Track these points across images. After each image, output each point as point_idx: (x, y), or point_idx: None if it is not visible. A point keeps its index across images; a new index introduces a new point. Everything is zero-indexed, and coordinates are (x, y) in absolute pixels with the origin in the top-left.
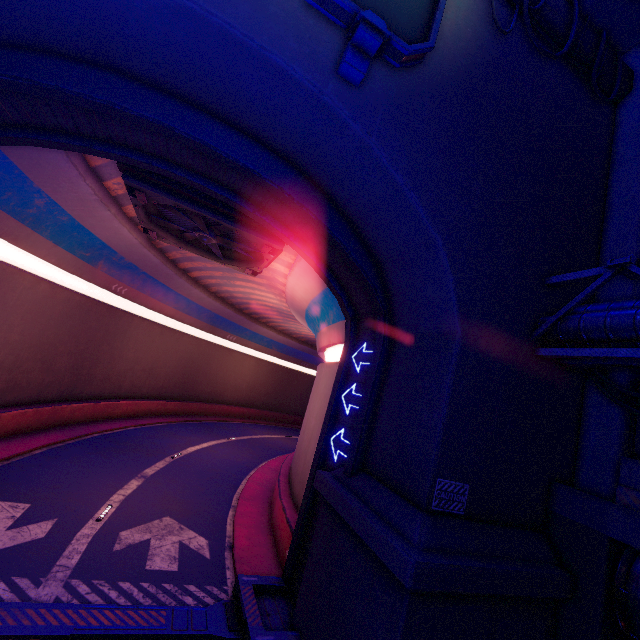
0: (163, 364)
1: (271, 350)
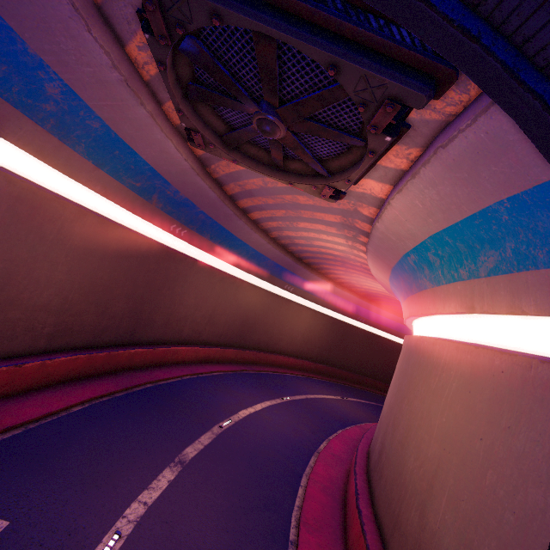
0: (222, 311)
1: (327, 303)
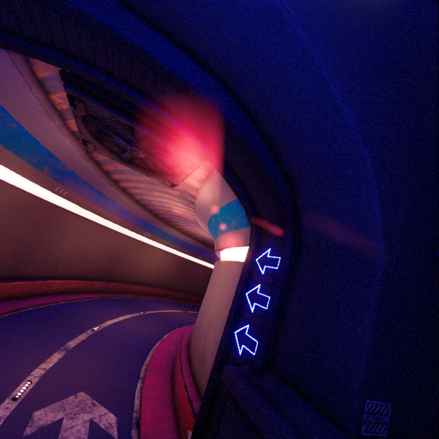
0: (93, 252)
1: (176, 246)
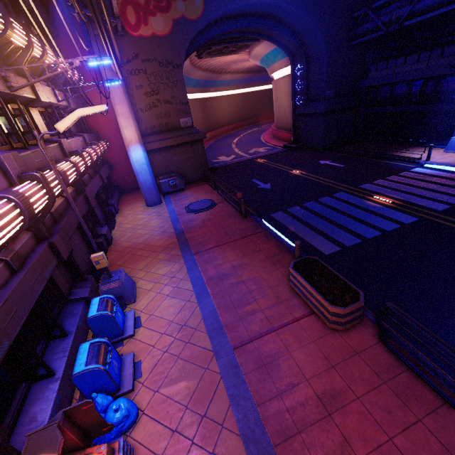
0: (197, 118)
1: (230, 87)
